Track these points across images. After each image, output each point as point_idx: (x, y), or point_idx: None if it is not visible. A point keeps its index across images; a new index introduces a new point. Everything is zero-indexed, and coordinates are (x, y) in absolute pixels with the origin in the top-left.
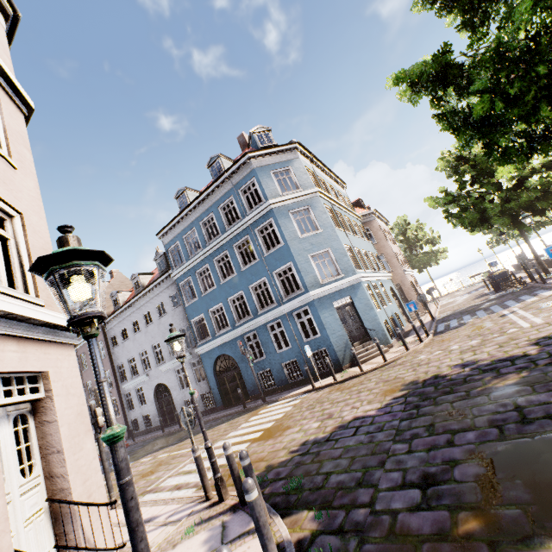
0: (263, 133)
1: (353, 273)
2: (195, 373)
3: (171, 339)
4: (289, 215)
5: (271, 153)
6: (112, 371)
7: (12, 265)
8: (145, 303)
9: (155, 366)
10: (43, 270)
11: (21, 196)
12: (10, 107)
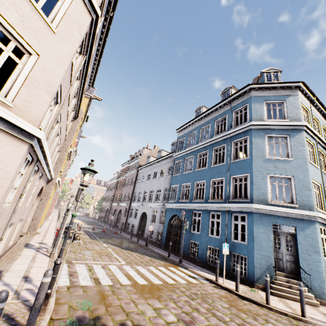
0: (272, 73)
1: (309, 209)
2: (161, 217)
3: (82, 169)
4: (264, 137)
5: (271, 88)
6: (132, 193)
7: (10, 77)
8: (157, 166)
9: (147, 201)
10: None
11: (47, 47)
12: (81, 8)
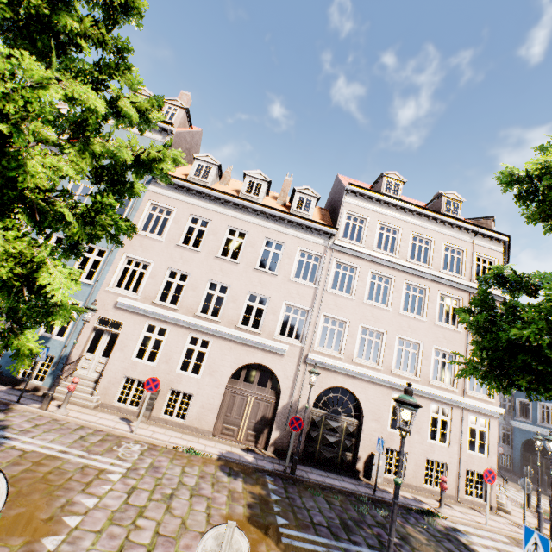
0: None
1: None
2: (501, 434)
3: (536, 438)
4: None
5: None
6: None
7: None
8: None
9: None
10: (546, 439)
11: None
12: None
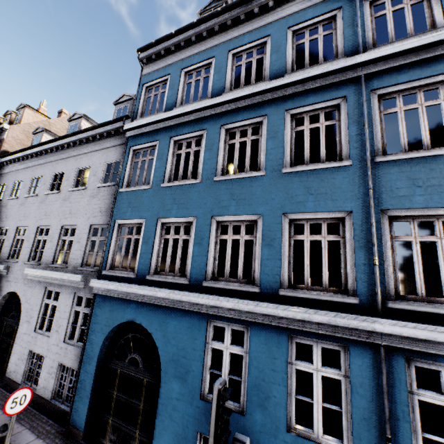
0: None
1: None
2: (73, 316)
3: None
4: None
5: None
6: None
7: None
8: (65, 157)
9: (24, 260)
10: None
11: None
12: None
